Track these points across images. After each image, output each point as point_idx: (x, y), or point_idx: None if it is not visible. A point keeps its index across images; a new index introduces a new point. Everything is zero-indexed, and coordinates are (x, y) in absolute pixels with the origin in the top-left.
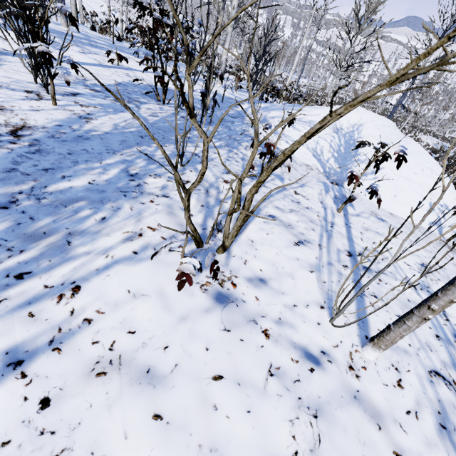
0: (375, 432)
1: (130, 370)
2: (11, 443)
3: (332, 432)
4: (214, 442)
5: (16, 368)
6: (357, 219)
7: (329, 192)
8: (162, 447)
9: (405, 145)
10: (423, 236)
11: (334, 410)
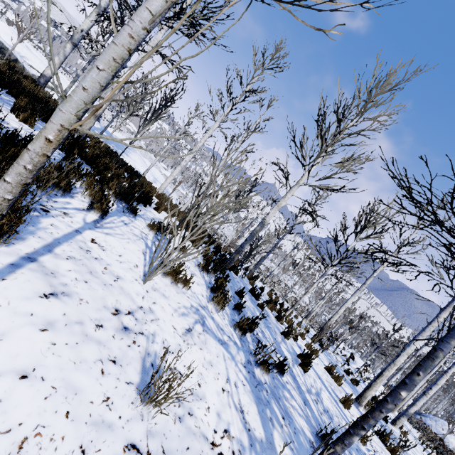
0: None
1: None
2: None
3: None
4: None
5: None
6: None
7: None
8: None
9: None
10: None
11: None
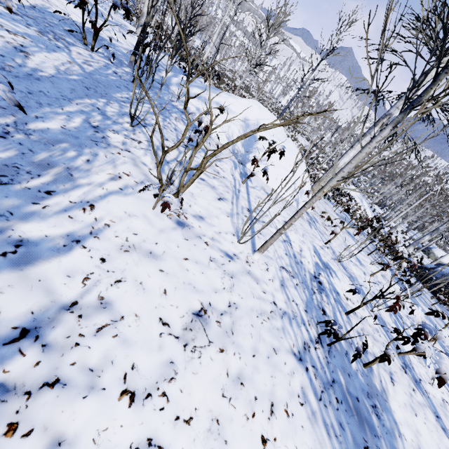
0: (256, 285)
1: (141, 251)
2: (94, 273)
3: (238, 283)
4: (189, 282)
5: (77, 243)
6: (253, 190)
7: (237, 168)
8: (167, 281)
9: (287, 143)
10: (288, 207)
11: (239, 276)
